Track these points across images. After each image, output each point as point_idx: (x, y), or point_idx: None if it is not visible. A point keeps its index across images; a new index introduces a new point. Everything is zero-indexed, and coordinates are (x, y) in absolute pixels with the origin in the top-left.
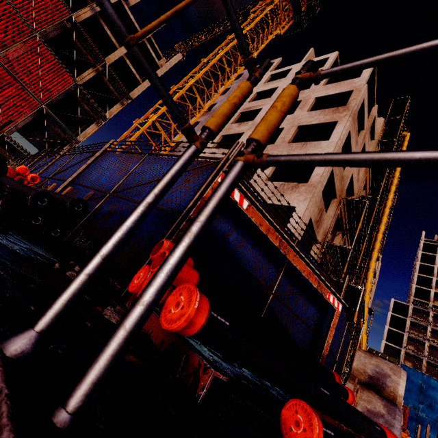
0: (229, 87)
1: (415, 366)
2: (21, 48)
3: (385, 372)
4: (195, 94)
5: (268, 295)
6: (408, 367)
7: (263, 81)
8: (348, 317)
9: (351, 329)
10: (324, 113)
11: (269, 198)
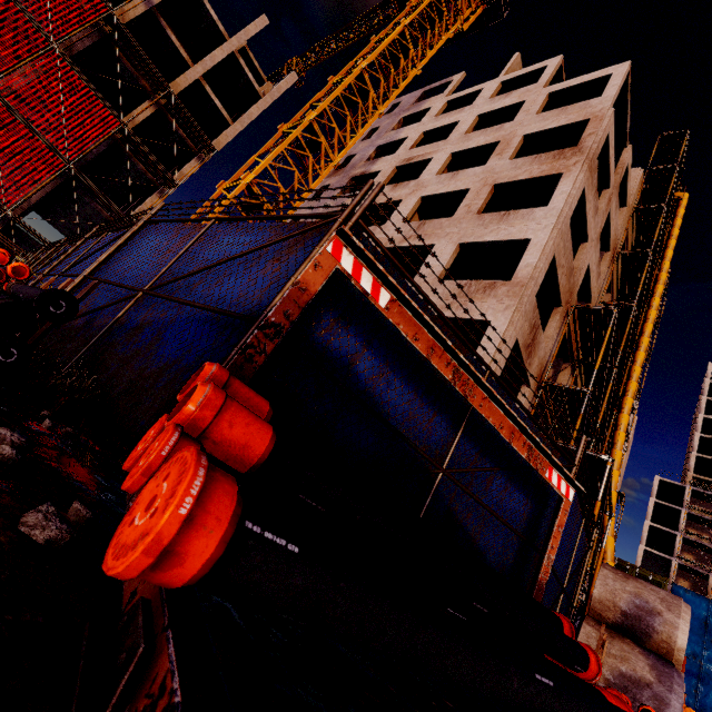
0: (377, 126)
1: (695, 587)
2: (31, 70)
3: (652, 607)
4: (318, 136)
5: (435, 474)
6: (683, 589)
7: (435, 112)
8: (584, 510)
9: (590, 531)
10: (539, 160)
11: (434, 292)
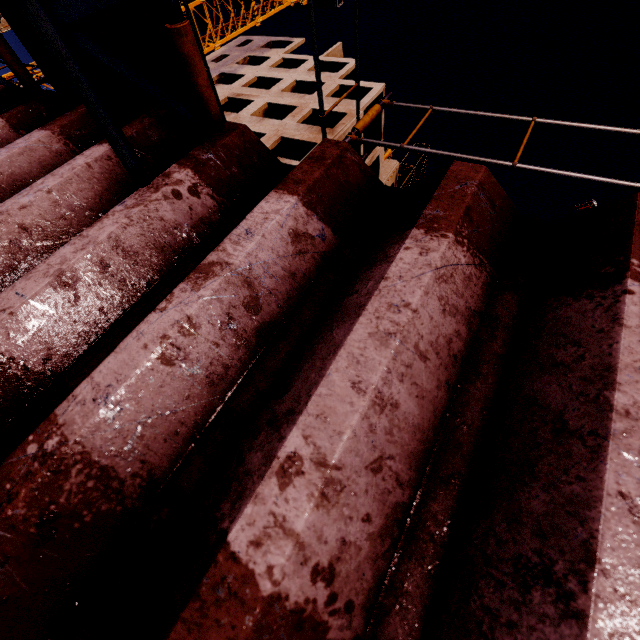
0: (228, 54)
1: None
2: None
3: None
4: None
5: None
6: None
7: (271, 63)
8: None
9: None
10: (311, 130)
11: None
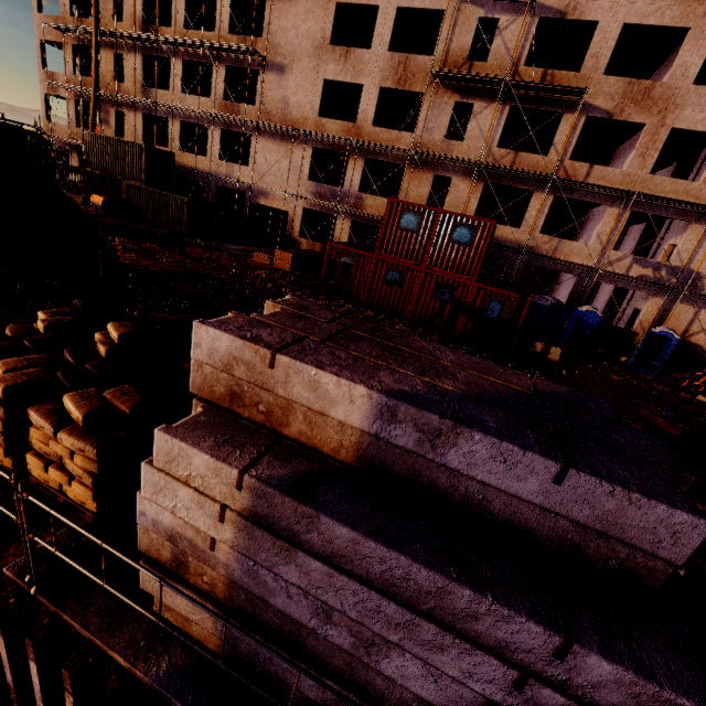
0: None
1: None
2: None
3: None
4: None
5: None
6: None
7: None
8: None
9: None
10: None
11: None
